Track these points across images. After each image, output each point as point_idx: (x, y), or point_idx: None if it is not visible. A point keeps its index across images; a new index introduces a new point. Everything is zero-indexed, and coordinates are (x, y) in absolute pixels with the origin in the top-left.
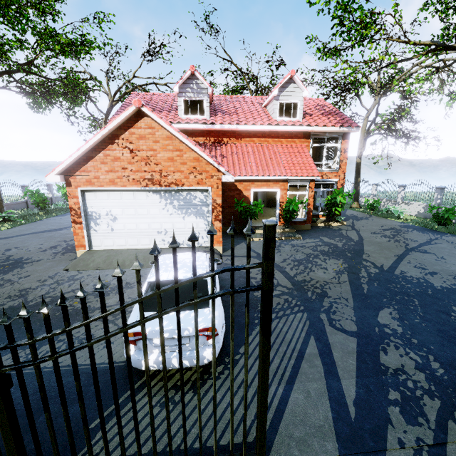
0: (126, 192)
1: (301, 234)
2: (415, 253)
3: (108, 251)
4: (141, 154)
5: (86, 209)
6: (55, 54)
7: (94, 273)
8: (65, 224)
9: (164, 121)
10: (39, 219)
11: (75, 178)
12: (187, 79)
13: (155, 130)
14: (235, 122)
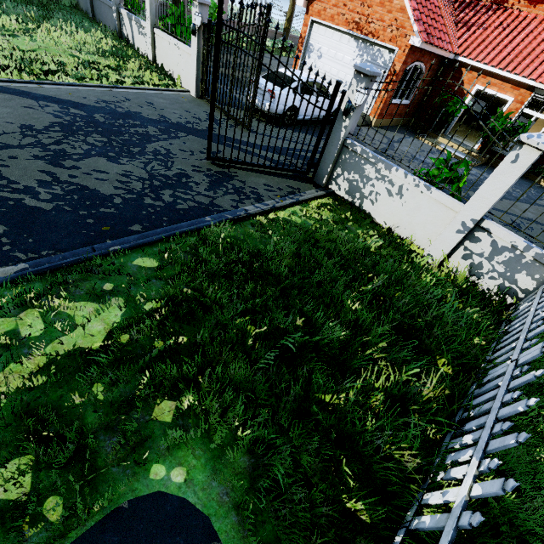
0: (337, 32)
1: (487, 168)
2: None
3: None
4: None
5: (309, 40)
6: None
7: None
8: None
9: None
10: None
11: (313, 7)
12: None
13: None
14: None
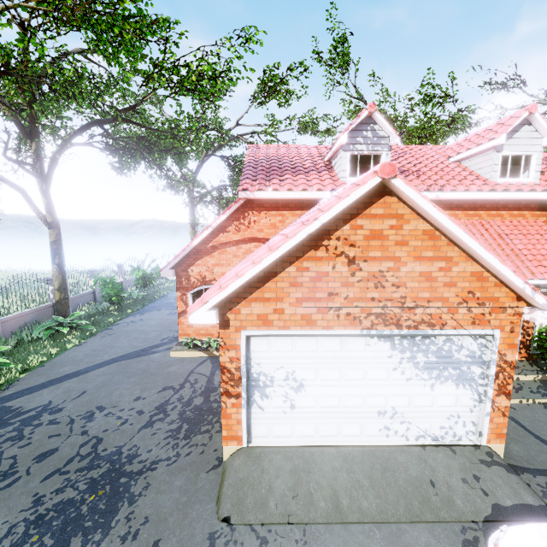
0: (327, 337)
1: None
2: None
3: (286, 454)
4: (369, 266)
5: (249, 367)
6: (173, 93)
7: (294, 544)
8: (153, 336)
9: (434, 205)
10: (112, 321)
11: (238, 312)
12: (359, 124)
13: (403, 221)
14: (435, 187)
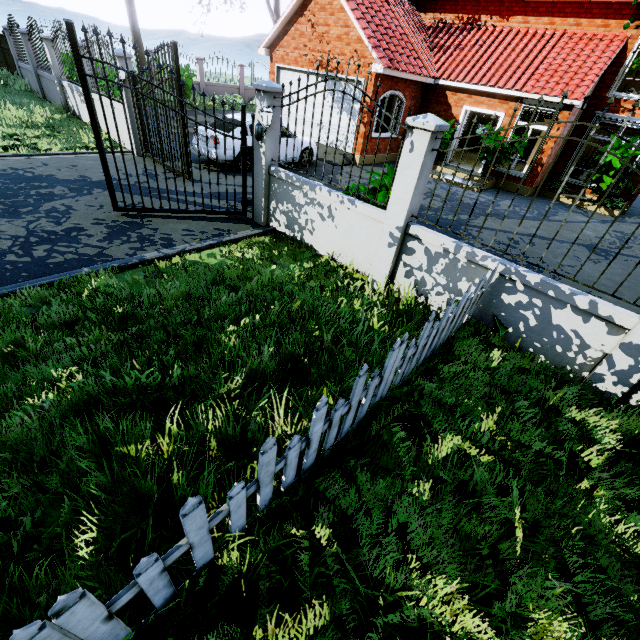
0: (304, 75)
1: (495, 191)
2: (576, 247)
3: None
4: (319, 30)
5: None
6: None
7: None
8: None
9: None
10: None
11: (276, 53)
12: None
13: None
14: None
